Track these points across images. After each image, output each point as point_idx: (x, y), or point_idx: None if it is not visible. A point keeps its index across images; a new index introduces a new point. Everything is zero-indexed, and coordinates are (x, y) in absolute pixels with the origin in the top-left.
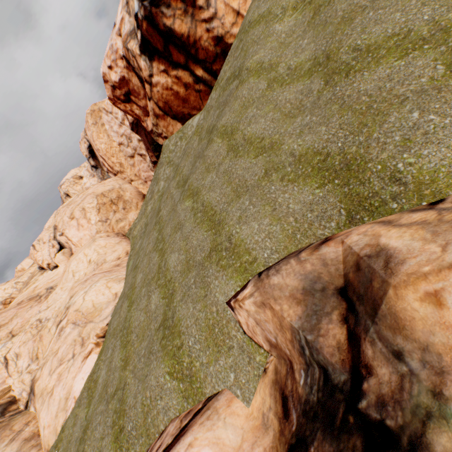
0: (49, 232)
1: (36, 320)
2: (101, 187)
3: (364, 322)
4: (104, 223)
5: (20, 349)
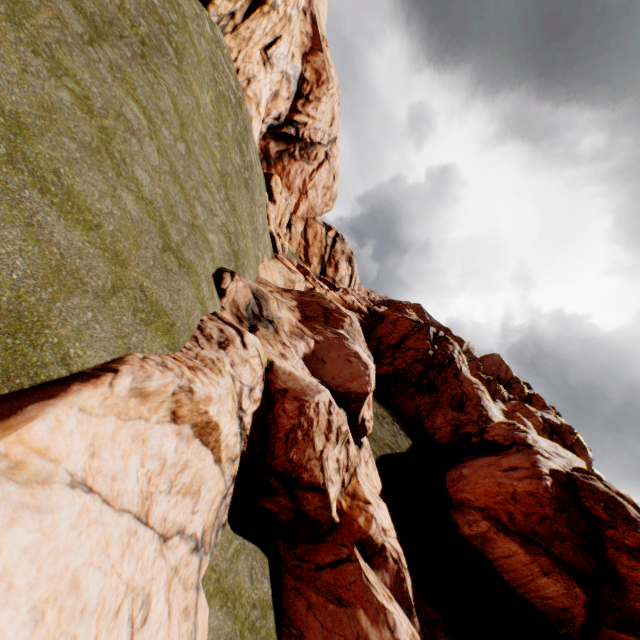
0: None
1: None
2: None
3: (263, 303)
4: None
5: None
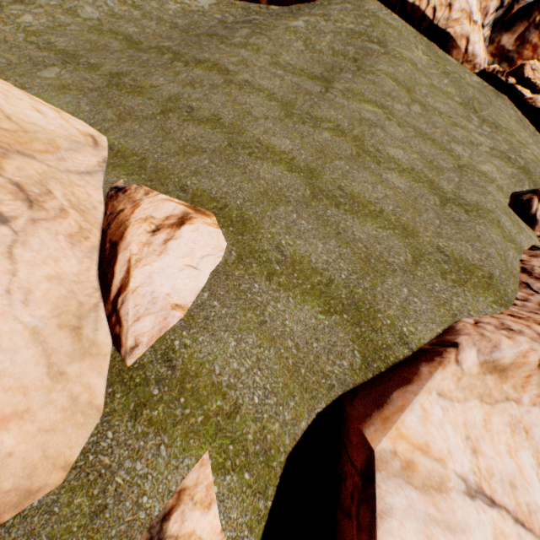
0: None
1: None
2: None
3: None
4: None
5: None
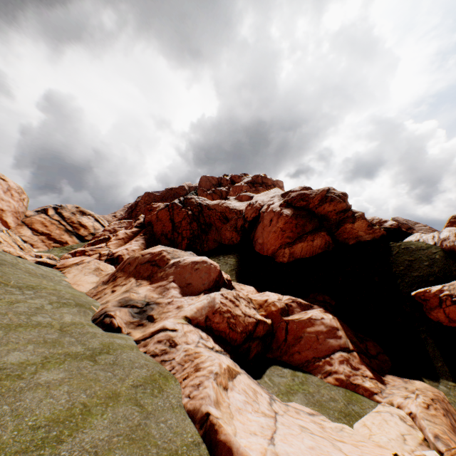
0: None
1: None
2: None
3: (132, 303)
4: None
5: None
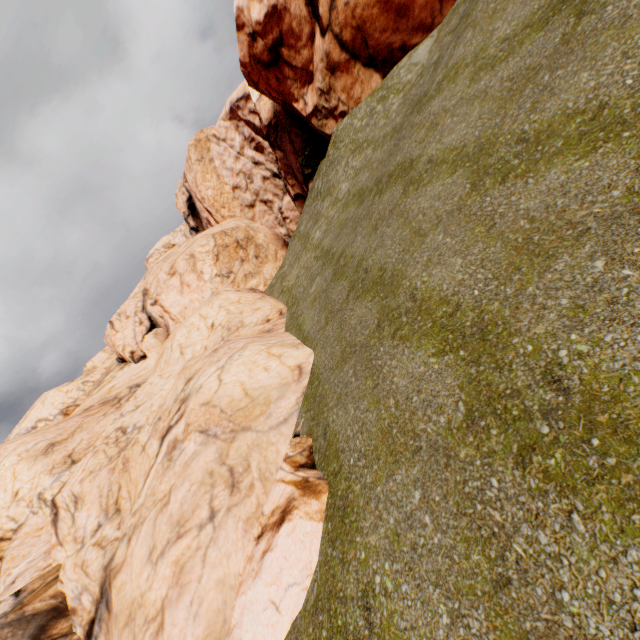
0: (135, 299)
1: (115, 429)
2: (216, 228)
3: None
4: (224, 279)
5: (83, 486)
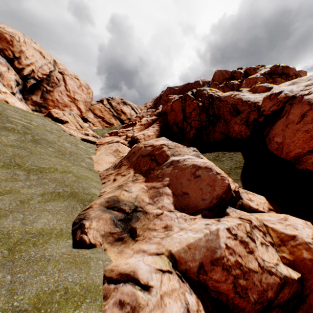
0: None
1: None
2: None
3: (119, 205)
4: None
5: None
